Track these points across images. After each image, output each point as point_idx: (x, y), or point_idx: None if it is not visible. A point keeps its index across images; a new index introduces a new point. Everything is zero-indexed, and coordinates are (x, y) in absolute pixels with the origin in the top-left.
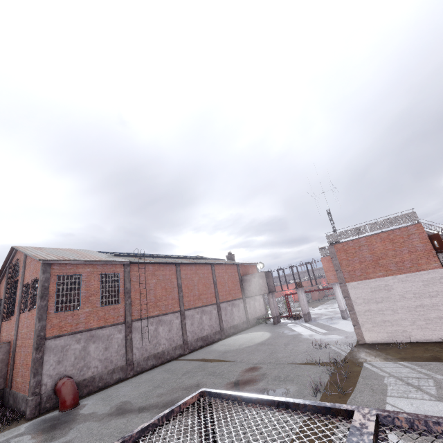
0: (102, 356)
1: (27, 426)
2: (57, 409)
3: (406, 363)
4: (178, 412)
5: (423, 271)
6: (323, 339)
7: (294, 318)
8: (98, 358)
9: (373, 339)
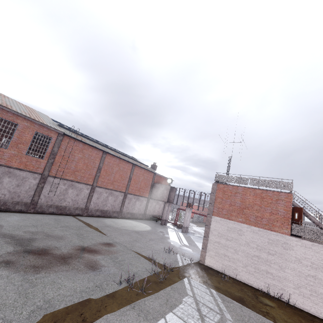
0: (12, 189)
1: None
2: None
3: (216, 292)
4: None
5: (273, 232)
6: (179, 248)
7: (177, 226)
8: (8, 189)
9: (210, 264)
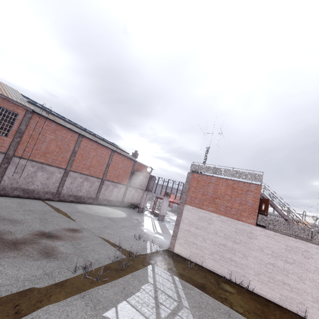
0: None
1: None
2: None
3: (178, 279)
4: None
5: (240, 221)
6: (151, 235)
7: (154, 214)
8: None
9: (179, 251)
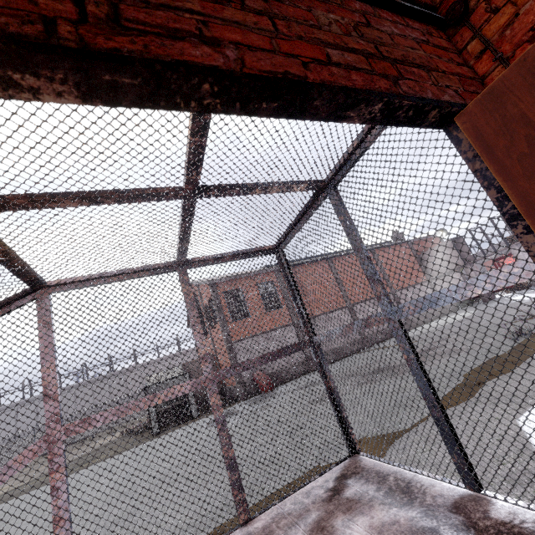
0: None
1: (242, 403)
2: (260, 394)
3: None
4: (257, 250)
5: None
6: None
7: (517, 288)
8: None
9: None
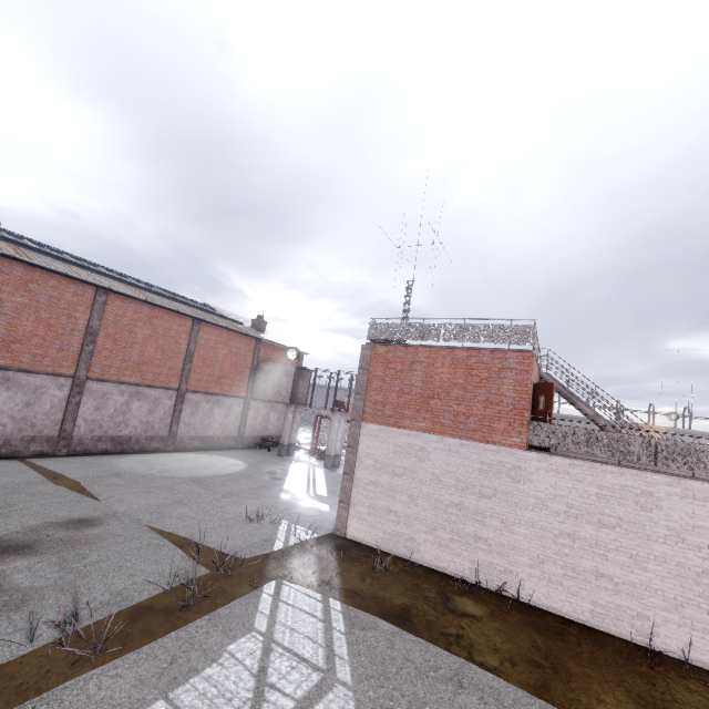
0: None
1: None
2: None
3: (341, 608)
4: None
5: (491, 445)
6: (297, 506)
7: (318, 456)
8: None
9: (359, 535)
